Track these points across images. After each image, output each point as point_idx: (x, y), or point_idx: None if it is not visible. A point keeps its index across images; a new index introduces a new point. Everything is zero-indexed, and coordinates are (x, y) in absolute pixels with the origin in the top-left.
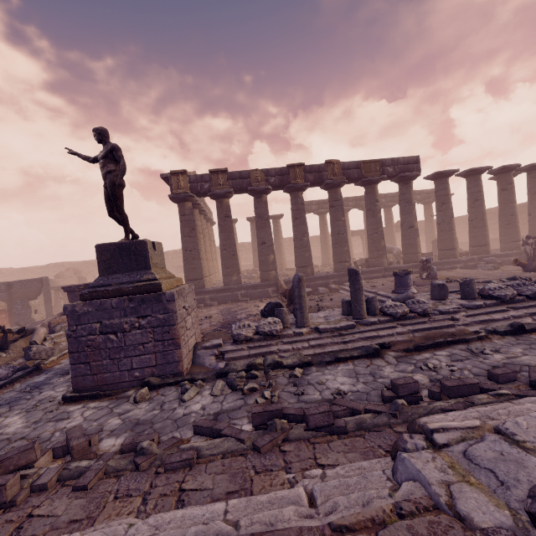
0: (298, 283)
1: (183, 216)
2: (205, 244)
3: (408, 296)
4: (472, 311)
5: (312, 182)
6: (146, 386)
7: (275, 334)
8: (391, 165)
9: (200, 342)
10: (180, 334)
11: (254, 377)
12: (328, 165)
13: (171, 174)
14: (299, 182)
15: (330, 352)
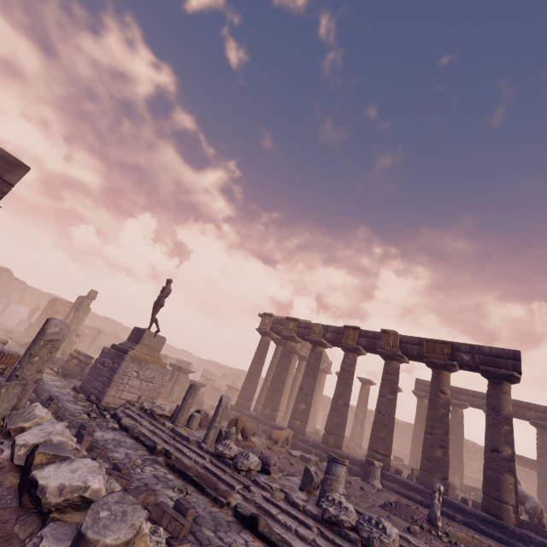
0: (189, 388)
1: (259, 345)
2: (288, 380)
3: (266, 458)
4: (281, 501)
5: (364, 346)
6: (88, 397)
7: (153, 414)
8: (468, 352)
9: (135, 401)
10: (115, 379)
11: (104, 416)
12: (384, 334)
13: (264, 315)
14: (349, 342)
15: (150, 438)
